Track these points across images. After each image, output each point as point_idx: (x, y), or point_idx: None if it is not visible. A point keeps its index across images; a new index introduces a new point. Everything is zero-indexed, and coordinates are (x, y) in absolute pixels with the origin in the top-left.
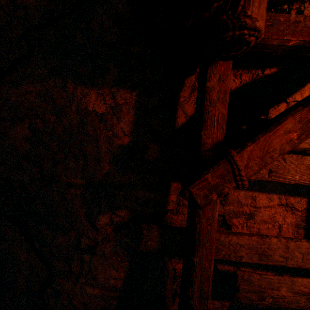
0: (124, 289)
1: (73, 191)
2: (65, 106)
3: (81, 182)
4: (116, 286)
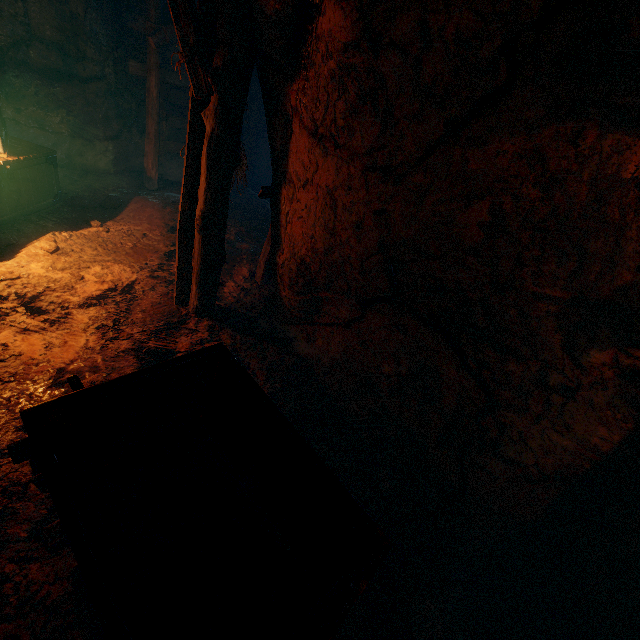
0: (609, 456)
1: (542, 306)
2: (566, 172)
3: (560, 296)
4: (598, 448)
